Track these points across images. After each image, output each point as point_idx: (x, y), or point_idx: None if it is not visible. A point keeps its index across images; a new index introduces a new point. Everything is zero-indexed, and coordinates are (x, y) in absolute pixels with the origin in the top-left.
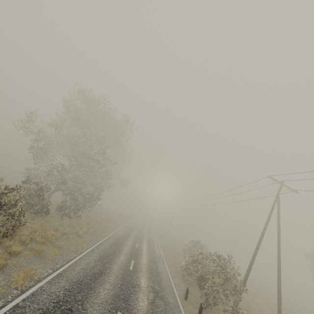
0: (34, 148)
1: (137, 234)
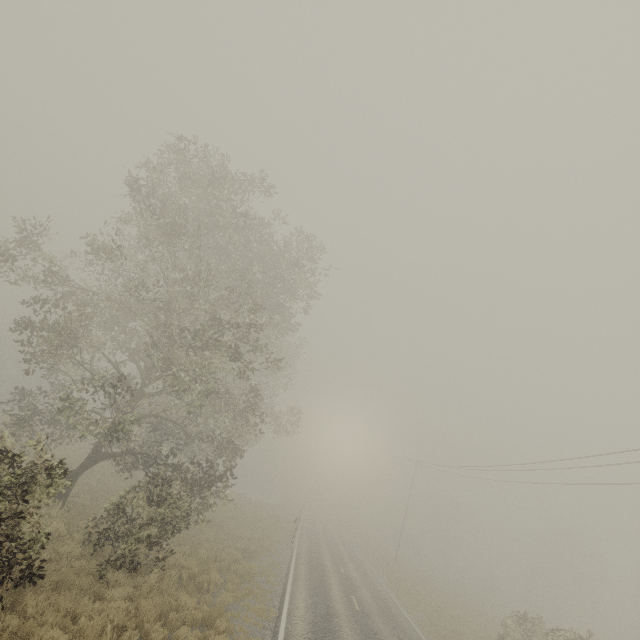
0: (29, 323)
1: (344, 594)
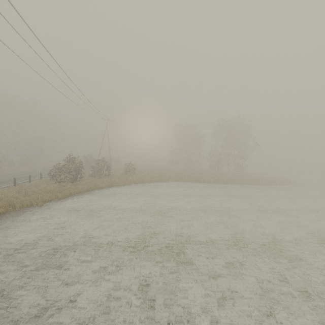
0: None
1: None
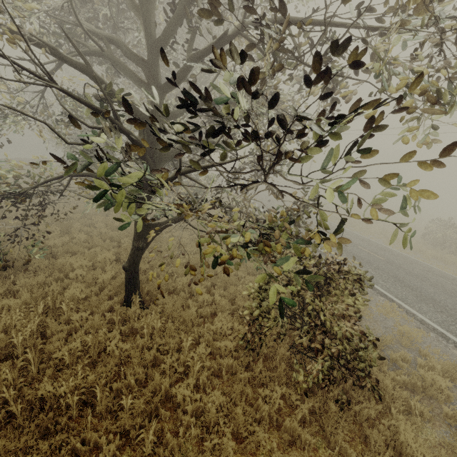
0: None
1: (356, 248)
